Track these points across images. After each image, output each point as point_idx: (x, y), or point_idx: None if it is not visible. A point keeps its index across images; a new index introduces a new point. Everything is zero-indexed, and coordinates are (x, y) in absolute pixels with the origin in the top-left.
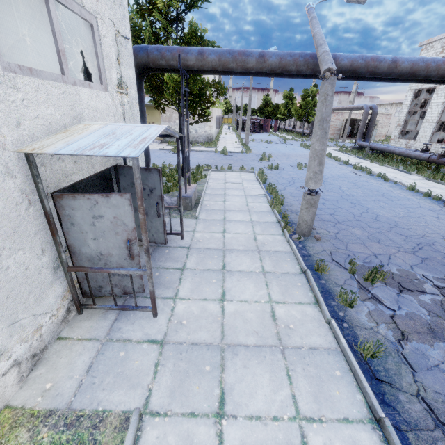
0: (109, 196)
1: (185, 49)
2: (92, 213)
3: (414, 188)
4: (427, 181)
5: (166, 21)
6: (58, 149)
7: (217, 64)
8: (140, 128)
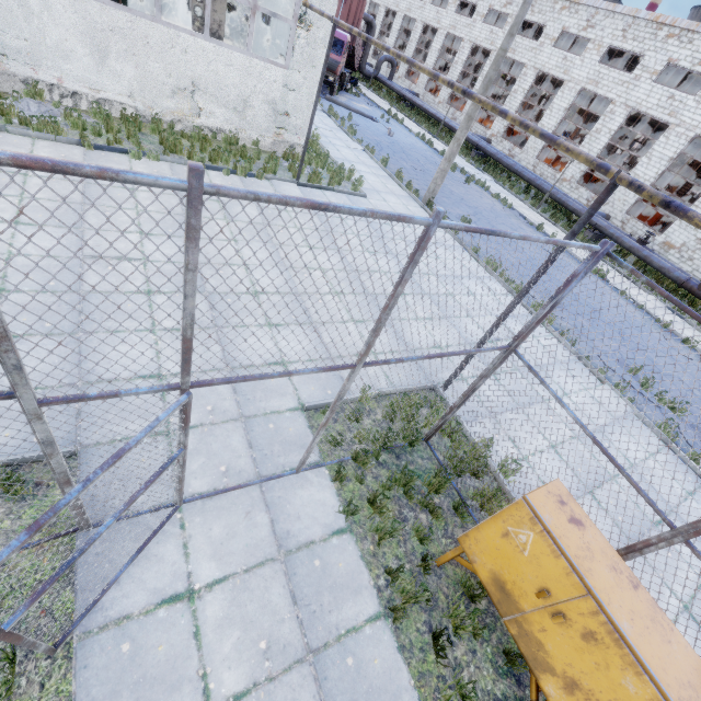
0: None
1: None
2: None
3: None
4: None
5: None
6: None
7: None
8: None
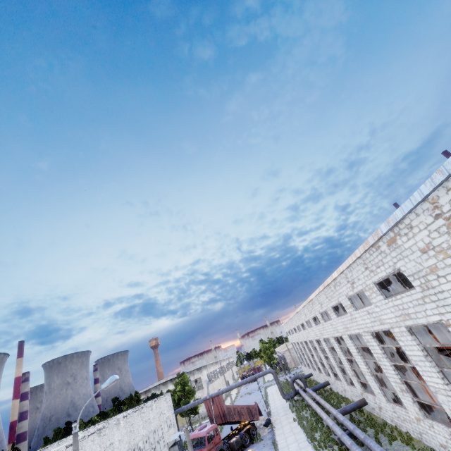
0: (175, 446)
1: (184, 407)
2: (173, 450)
3: (269, 408)
4: (283, 399)
5: (180, 392)
6: (170, 440)
7: (190, 407)
8: (178, 433)
